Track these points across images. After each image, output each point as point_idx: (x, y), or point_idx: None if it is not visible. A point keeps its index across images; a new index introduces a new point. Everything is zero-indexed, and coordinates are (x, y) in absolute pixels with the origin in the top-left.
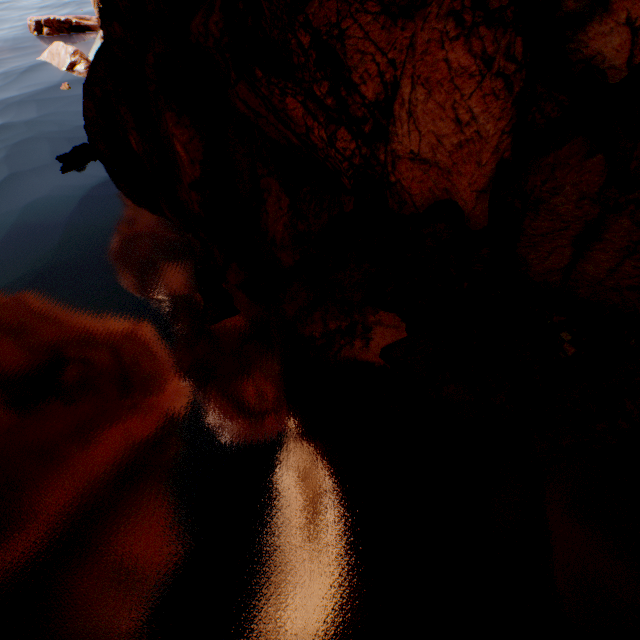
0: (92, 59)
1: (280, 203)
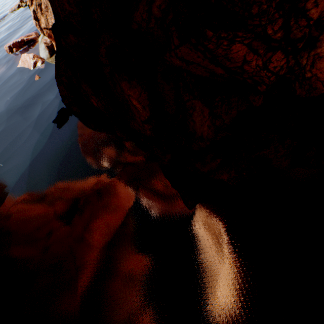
0: (42, 56)
1: (203, 113)
